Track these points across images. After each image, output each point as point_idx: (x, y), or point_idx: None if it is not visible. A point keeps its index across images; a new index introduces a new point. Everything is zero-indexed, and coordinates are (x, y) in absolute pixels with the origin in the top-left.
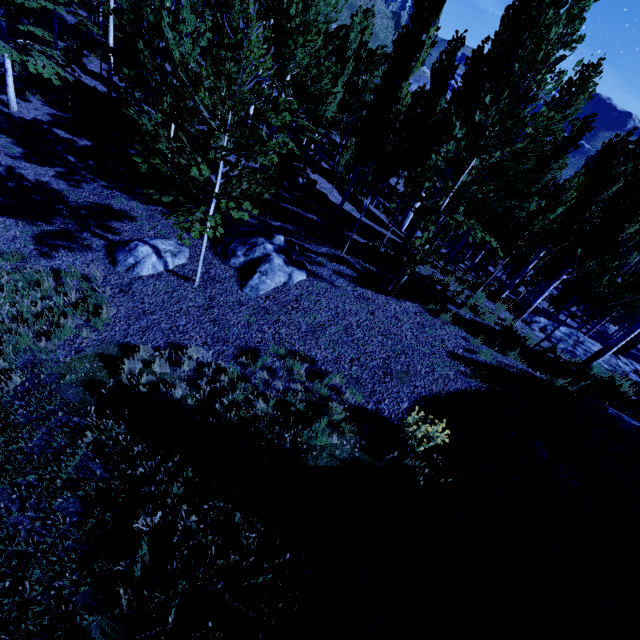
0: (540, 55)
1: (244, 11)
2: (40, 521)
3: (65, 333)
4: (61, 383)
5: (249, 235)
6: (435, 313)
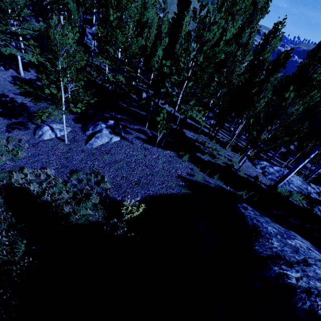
0: (207, 20)
1: (47, 20)
2: None
3: (0, 162)
4: None
5: (96, 121)
6: (182, 156)
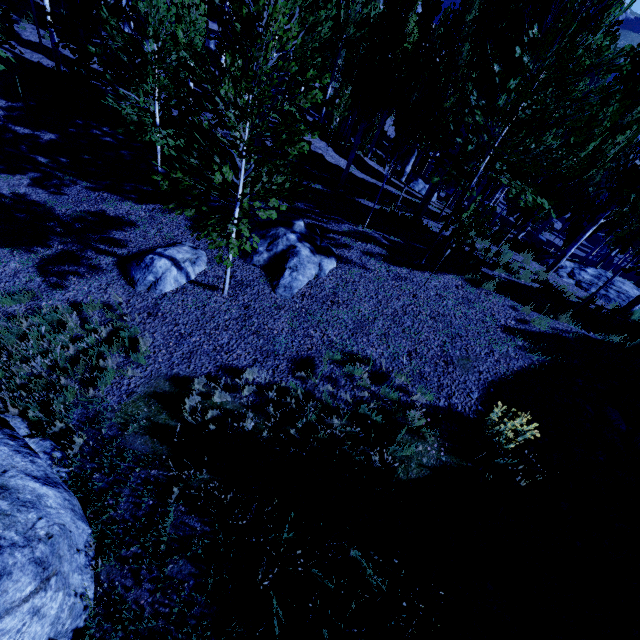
0: None
1: None
2: (159, 592)
3: (109, 376)
4: (125, 434)
5: (267, 226)
6: (475, 282)
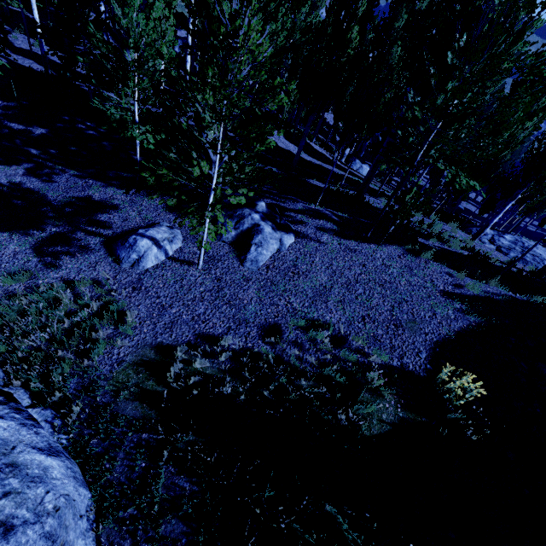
0: None
1: None
2: None
3: (101, 347)
4: (117, 401)
5: (233, 207)
6: (414, 252)
